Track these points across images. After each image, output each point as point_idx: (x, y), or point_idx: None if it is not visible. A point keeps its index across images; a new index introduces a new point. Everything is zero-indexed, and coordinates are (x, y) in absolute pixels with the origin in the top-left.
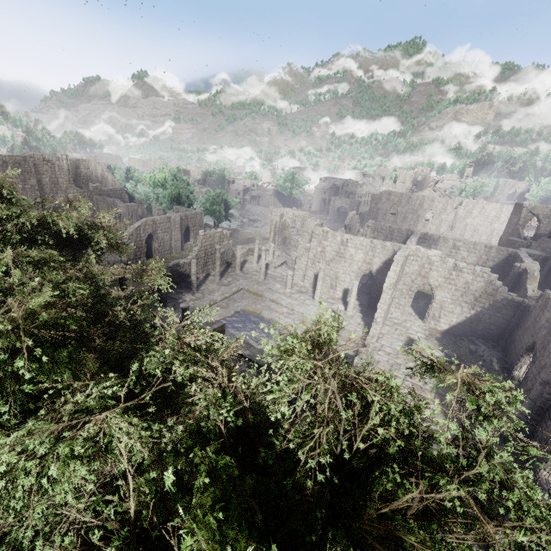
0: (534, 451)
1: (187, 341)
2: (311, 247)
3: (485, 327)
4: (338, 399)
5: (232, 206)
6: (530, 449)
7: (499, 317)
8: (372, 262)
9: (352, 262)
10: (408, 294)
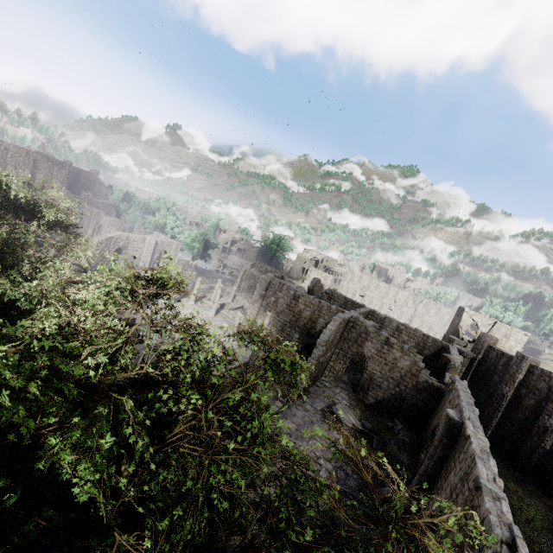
0: (318, 431)
1: (67, 292)
2: (266, 295)
3: (407, 408)
4: (149, 330)
5: (211, 247)
6: (316, 430)
7: (420, 399)
8: (317, 321)
9: (300, 317)
10: (343, 360)
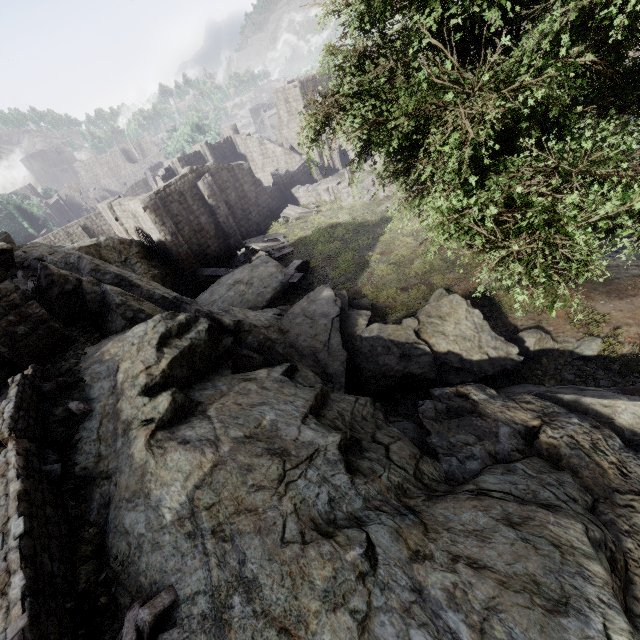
0: None
1: None
2: None
3: None
4: None
5: None
6: None
7: None
8: None
9: None
10: None
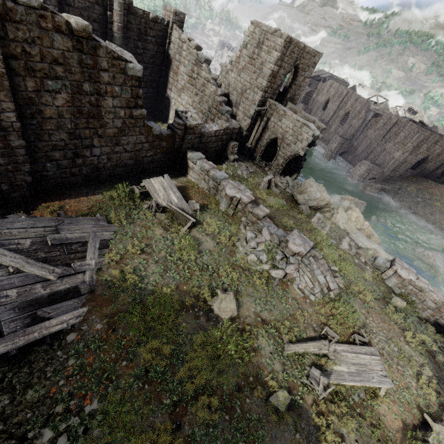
0: None
1: None
2: None
3: None
4: None
5: None
6: None
7: None
8: None
9: None
10: None
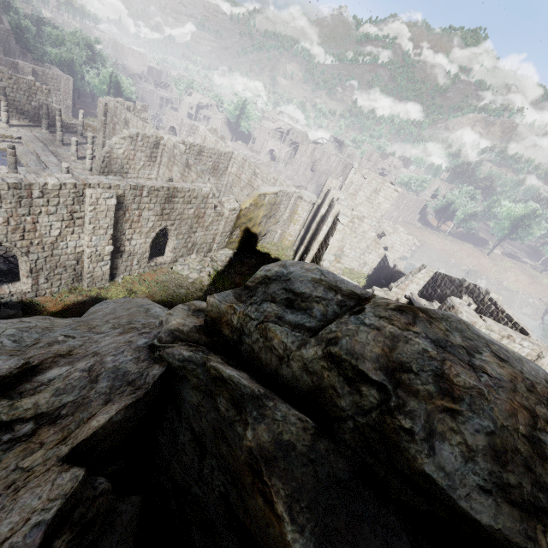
0: None
1: None
2: (107, 122)
3: None
4: None
5: (123, 91)
6: None
7: None
8: None
9: None
10: None
